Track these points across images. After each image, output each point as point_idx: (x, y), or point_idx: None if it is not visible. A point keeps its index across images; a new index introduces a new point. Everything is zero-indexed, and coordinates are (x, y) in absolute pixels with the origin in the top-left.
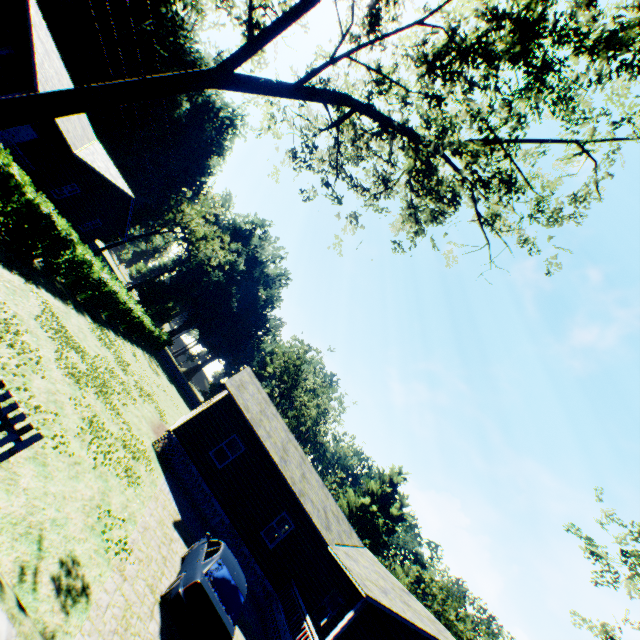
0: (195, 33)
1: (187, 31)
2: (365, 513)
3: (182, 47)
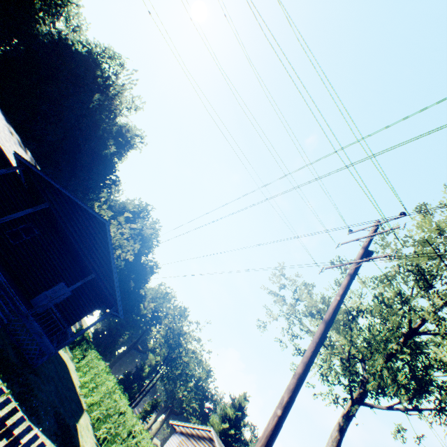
0: (122, 92)
1: (114, 87)
2: (225, 434)
3: (110, 99)
